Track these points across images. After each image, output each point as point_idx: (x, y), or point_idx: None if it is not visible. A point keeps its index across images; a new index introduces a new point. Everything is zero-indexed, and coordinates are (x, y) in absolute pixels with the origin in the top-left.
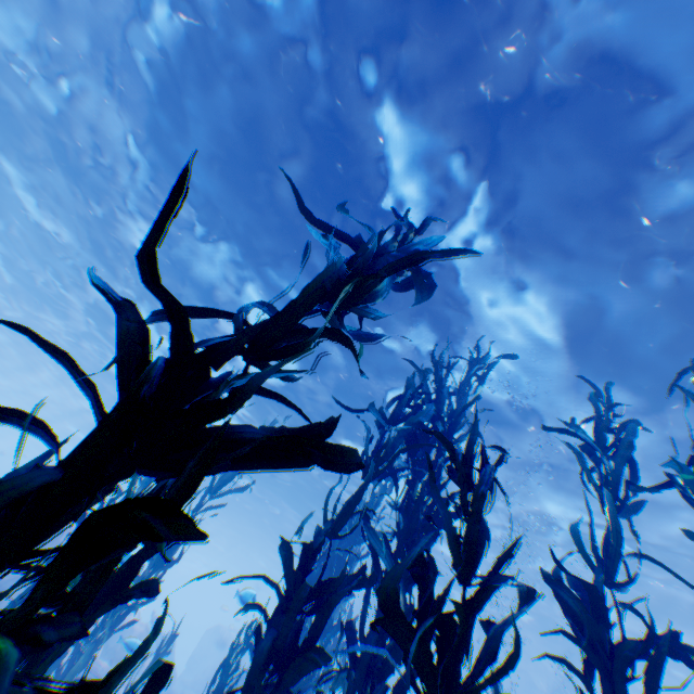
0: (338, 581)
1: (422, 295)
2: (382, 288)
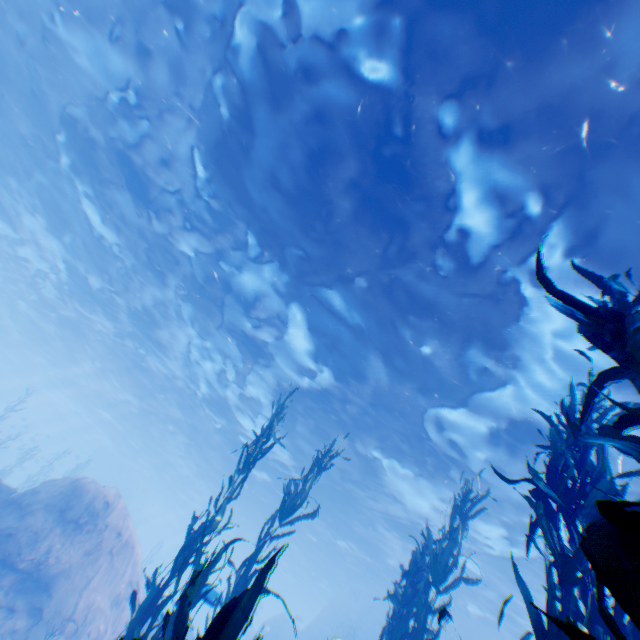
0: None
1: None
2: None
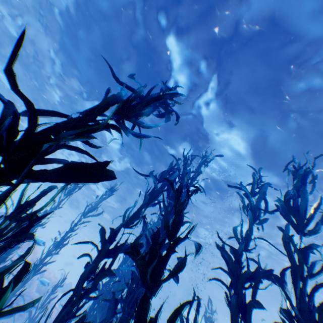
0: (124, 244)
1: (167, 118)
2: (145, 112)
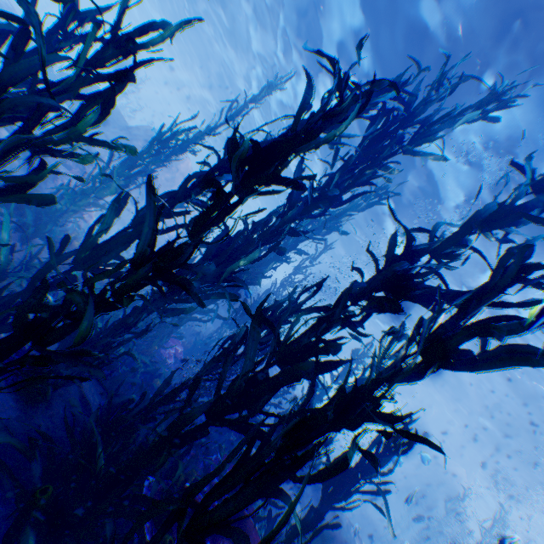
0: None
1: None
2: None
